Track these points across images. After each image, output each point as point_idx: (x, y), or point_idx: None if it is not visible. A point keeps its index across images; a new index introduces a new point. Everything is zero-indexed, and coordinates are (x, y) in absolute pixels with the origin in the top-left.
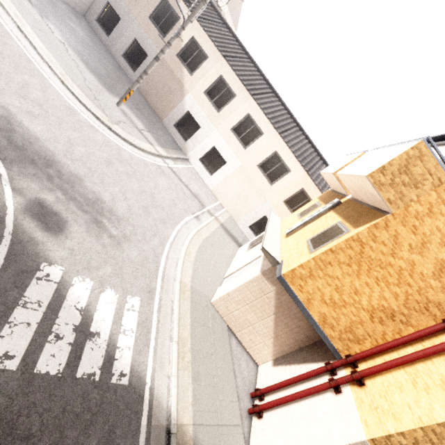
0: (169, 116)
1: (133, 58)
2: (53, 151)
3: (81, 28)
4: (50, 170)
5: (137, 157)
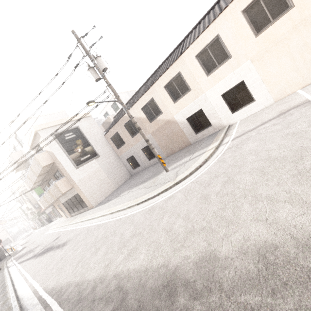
0: (188, 137)
1: (151, 154)
2: (163, 261)
3: (132, 179)
4: (178, 298)
5: (210, 167)
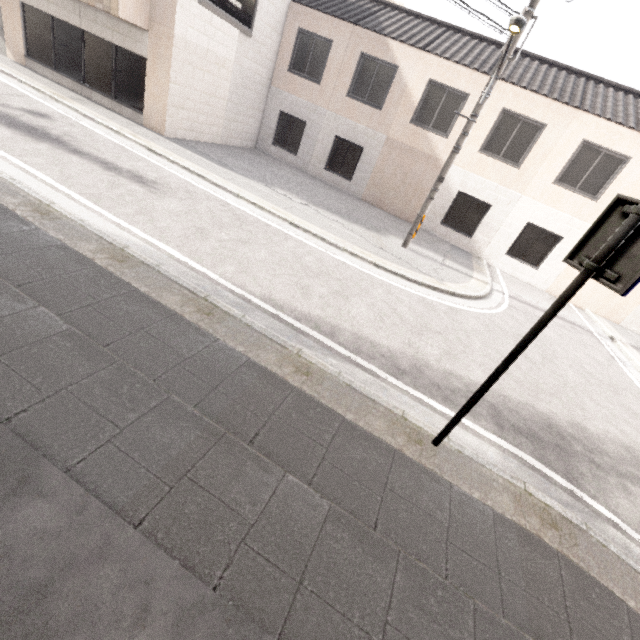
0: (428, 214)
1: (340, 164)
2: (523, 400)
3: (274, 167)
4: (571, 444)
5: (499, 314)
